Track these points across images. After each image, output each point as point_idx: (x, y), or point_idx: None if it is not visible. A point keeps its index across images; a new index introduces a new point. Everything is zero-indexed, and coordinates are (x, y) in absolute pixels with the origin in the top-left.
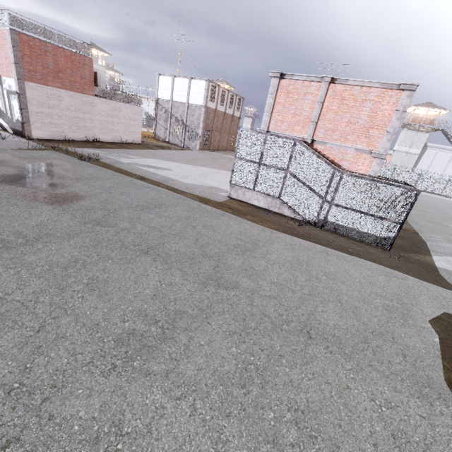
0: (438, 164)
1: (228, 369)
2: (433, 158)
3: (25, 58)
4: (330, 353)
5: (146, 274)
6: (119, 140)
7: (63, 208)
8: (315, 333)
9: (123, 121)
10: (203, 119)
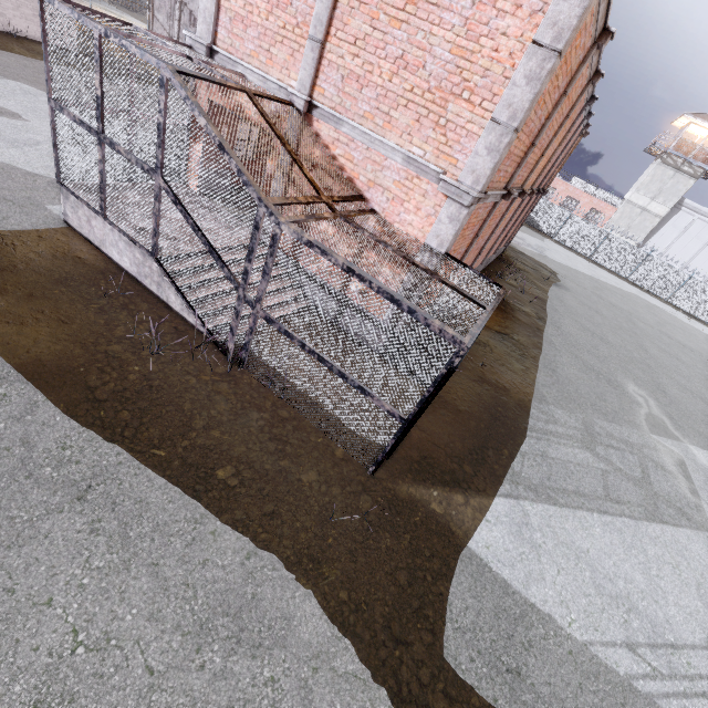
0: (688, 243)
1: None
2: (684, 231)
3: None
4: None
5: None
6: (1, 24)
7: None
8: None
9: None
10: None
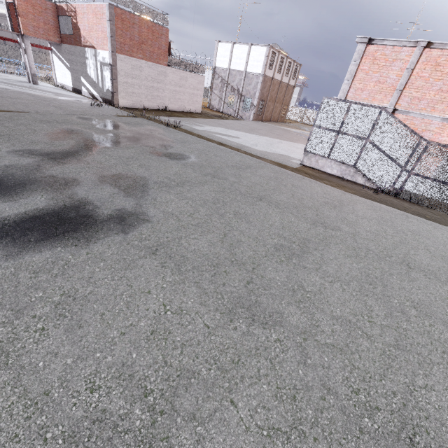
0: None
1: (356, 274)
2: None
3: (117, 31)
4: (428, 279)
5: (269, 213)
6: (183, 109)
7: (183, 164)
8: (413, 266)
9: (188, 90)
10: (259, 88)
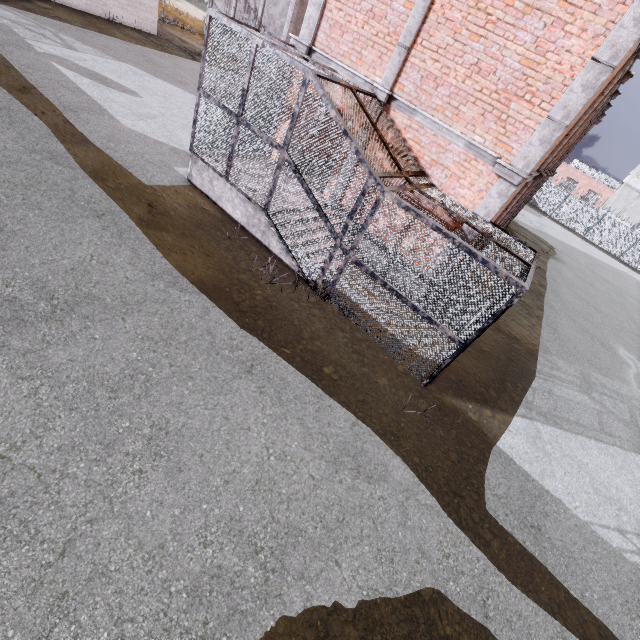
0: None
1: None
2: None
3: None
4: None
5: None
6: (103, 12)
7: None
8: None
9: None
10: (290, 17)
